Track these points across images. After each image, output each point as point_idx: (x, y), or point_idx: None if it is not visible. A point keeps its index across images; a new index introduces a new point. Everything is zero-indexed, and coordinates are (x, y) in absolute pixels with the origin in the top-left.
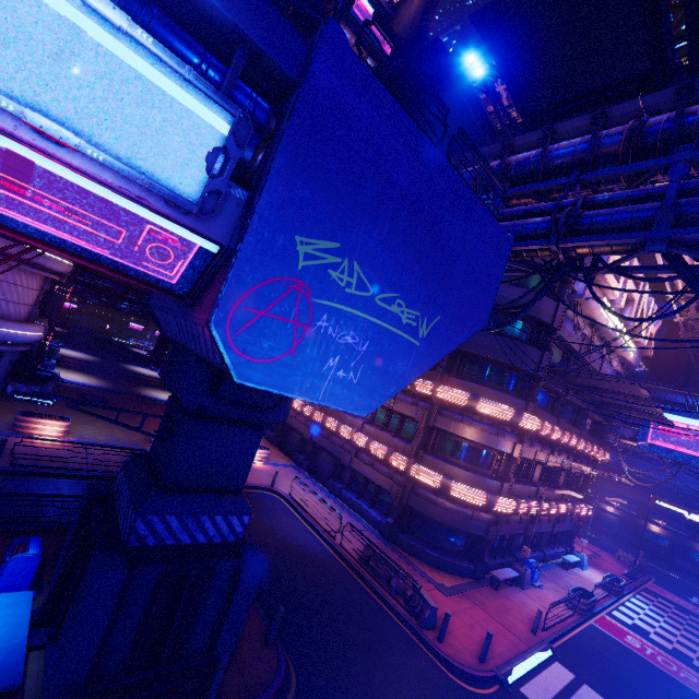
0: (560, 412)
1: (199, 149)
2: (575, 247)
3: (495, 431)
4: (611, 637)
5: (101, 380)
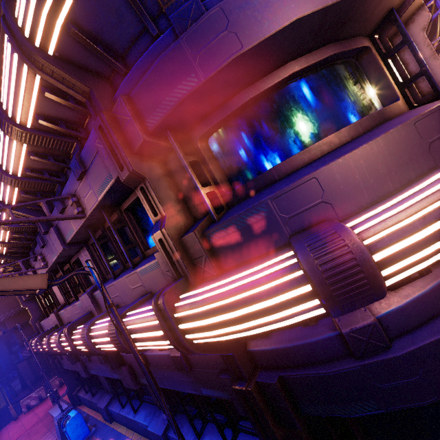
0: None
1: None
2: None
3: None
4: None
5: None
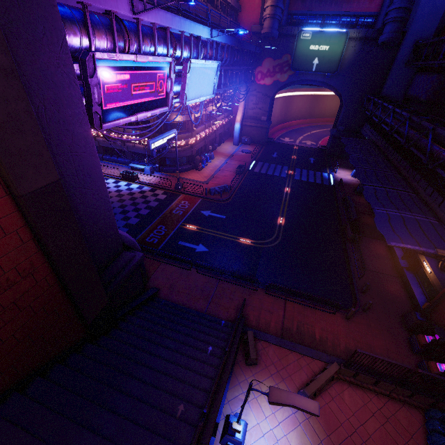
0: None
1: None
2: None
3: None
4: None
5: None
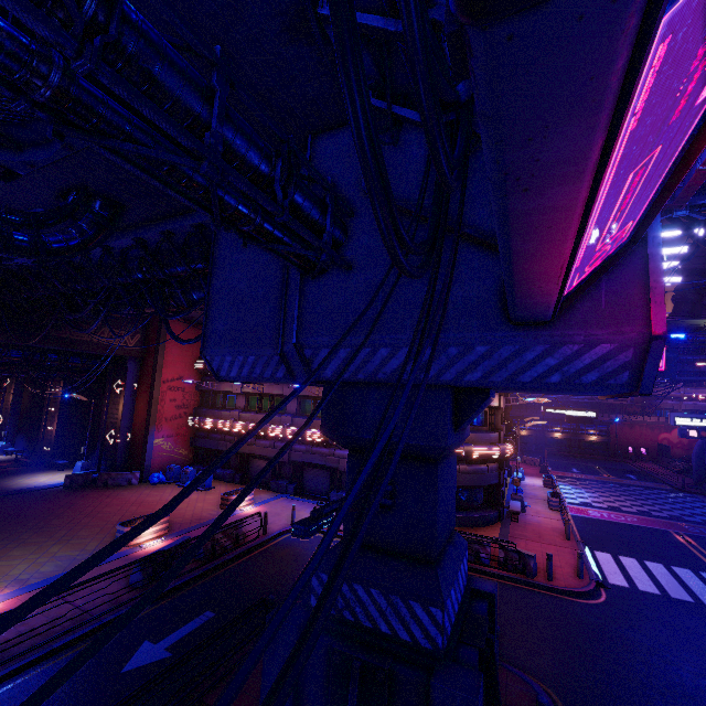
0: None
1: None
2: None
3: None
4: (586, 517)
5: None
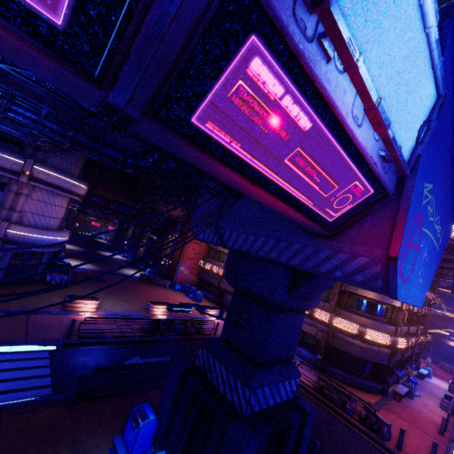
0: None
1: (418, 122)
2: None
3: None
4: None
5: (92, 264)
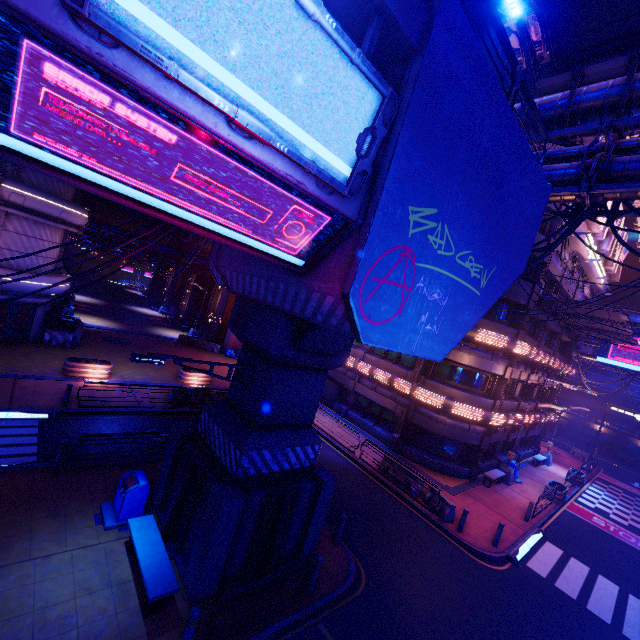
0: (539, 336)
1: (353, 131)
2: (603, 193)
3: (490, 357)
4: (581, 519)
5: (115, 323)
